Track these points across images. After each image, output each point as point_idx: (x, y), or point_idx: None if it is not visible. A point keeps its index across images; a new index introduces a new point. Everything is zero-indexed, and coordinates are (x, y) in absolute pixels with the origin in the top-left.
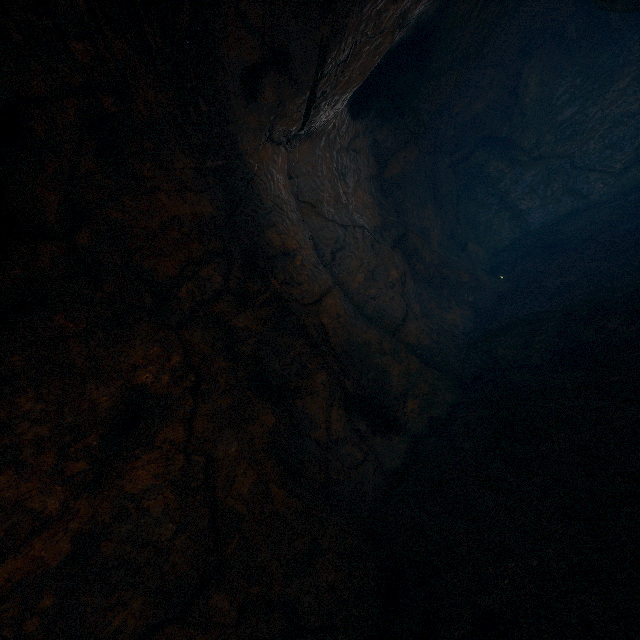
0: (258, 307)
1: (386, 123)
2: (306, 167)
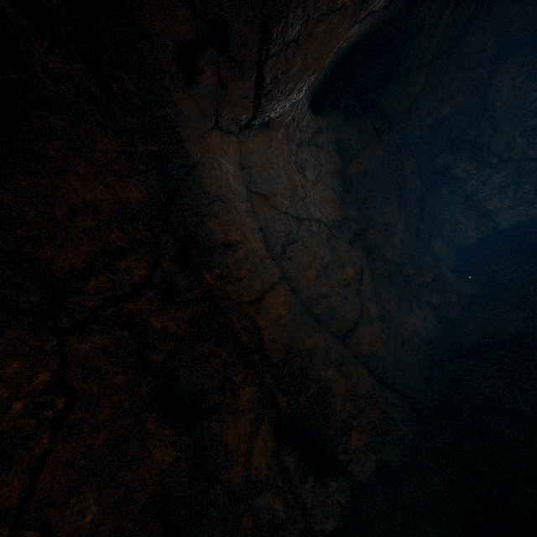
0: (185, 304)
1: (351, 121)
2: (261, 158)
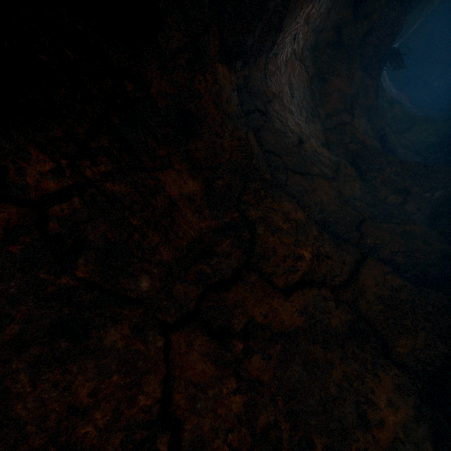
0: None
1: None
2: None
